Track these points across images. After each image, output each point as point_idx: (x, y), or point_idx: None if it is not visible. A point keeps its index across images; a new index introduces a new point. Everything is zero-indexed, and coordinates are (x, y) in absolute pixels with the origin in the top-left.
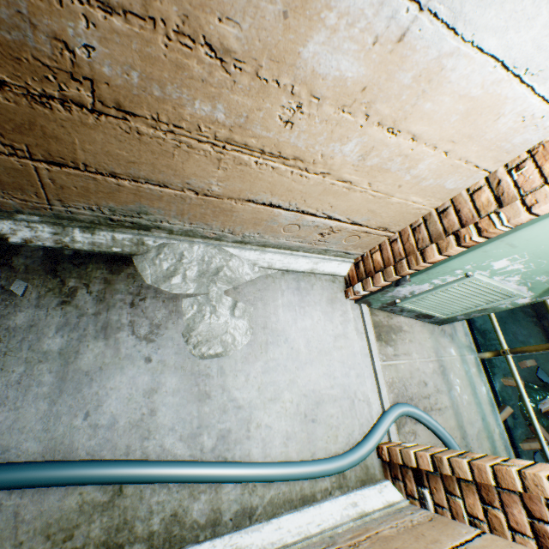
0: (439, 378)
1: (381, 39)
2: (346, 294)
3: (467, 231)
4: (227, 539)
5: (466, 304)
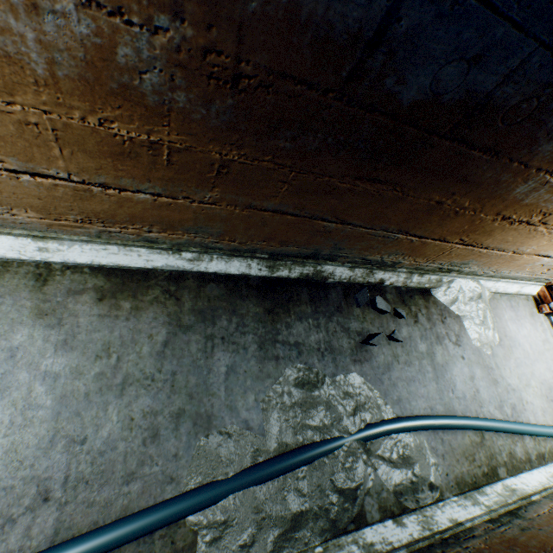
0: None
1: None
2: (539, 309)
3: None
4: (543, 469)
5: None
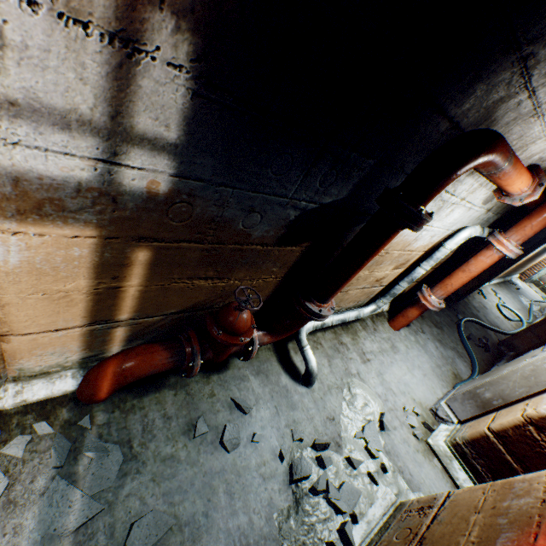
0: (538, 292)
1: None
2: (521, 280)
3: (545, 264)
4: None
5: (539, 276)
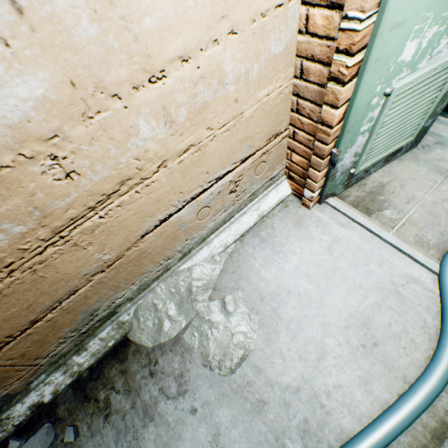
0: None
1: (3, 33)
2: (305, 206)
3: (336, 65)
4: None
5: (419, 112)
